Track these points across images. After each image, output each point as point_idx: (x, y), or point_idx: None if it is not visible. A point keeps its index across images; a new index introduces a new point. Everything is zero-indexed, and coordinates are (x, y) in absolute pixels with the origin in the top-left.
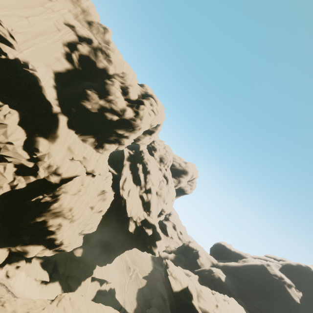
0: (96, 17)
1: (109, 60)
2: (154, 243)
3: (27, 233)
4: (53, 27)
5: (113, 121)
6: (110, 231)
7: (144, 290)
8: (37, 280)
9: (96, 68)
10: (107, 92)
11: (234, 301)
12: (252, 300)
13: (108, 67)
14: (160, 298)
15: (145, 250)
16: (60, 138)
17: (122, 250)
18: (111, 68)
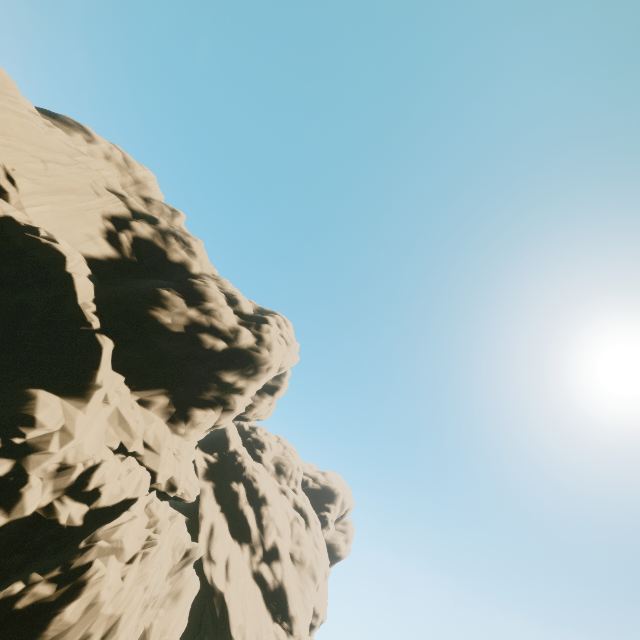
0: (159, 194)
1: (190, 252)
2: None
3: None
4: (89, 187)
5: (215, 351)
6: None
7: None
8: None
9: (166, 262)
10: (201, 296)
11: None
12: None
13: (189, 261)
14: None
15: None
16: (94, 390)
17: None
18: (196, 263)
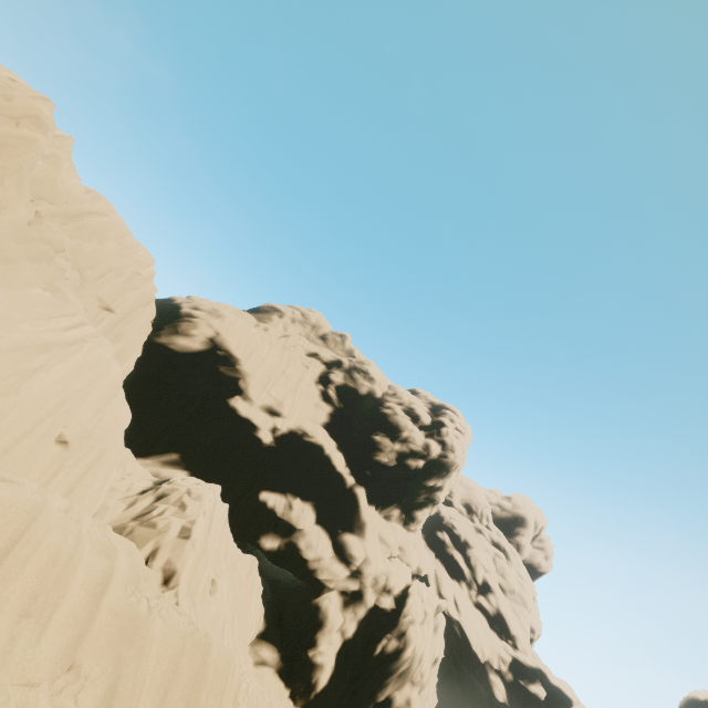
0: (328, 327)
1: (370, 379)
2: None
3: None
4: (302, 367)
5: (418, 469)
6: None
7: None
8: None
9: (359, 396)
10: (396, 428)
11: None
12: None
13: (373, 388)
14: None
15: None
16: (368, 526)
17: None
18: (377, 388)
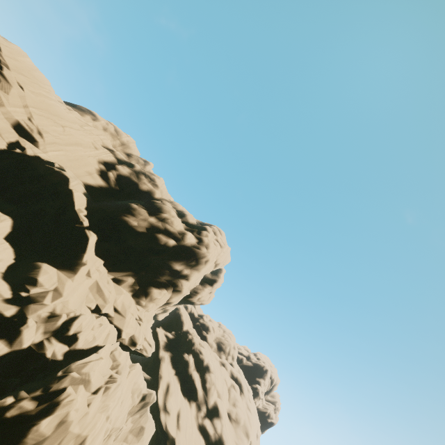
0: (136, 151)
1: (154, 184)
2: None
3: None
4: (90, 144)
5: (168, 246)
6: None
7: None
8: None
9: (138, 190)
10: (159, 210)
11: None
12: None
13: (153, 190)
14: None
15: None
16: (80, 266)
17: None
18: (158, 192)
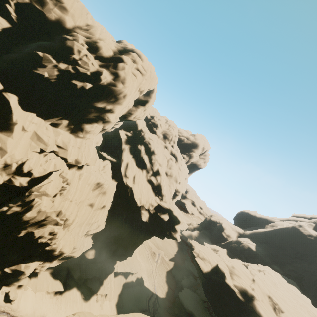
0: None
1: (62, 8)
2: (173, 228)
3: (12, 251)
4: None
5: (84, 90)
6: (121, 225)
7: (173, 272)
8: (50, 292)
9: (47, 22)
10: (66, 50)
11: (269, 269)
12: (287, 264)
13: (63, 17)
14: (190, 276)
15: (165, 236)
16: (13, 126)
17: (140, 241)
18: (68, 18)
